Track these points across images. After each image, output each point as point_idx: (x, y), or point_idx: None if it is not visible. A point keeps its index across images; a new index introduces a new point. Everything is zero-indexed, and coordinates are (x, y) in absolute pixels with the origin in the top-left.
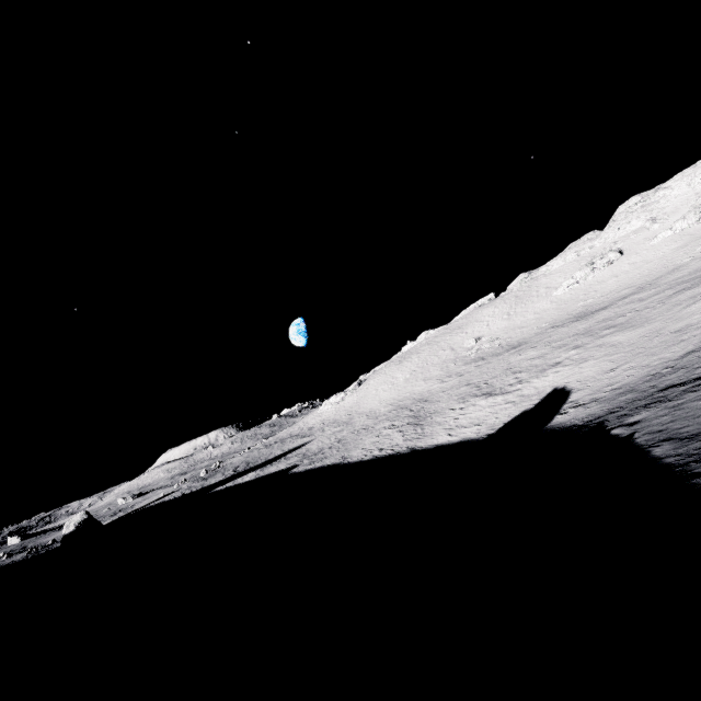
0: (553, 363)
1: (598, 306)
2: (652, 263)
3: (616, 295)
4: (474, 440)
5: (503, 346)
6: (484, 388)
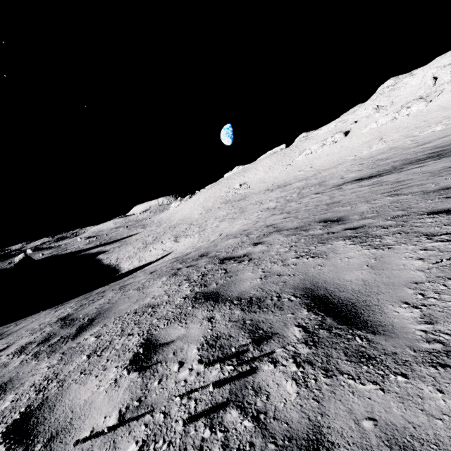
0: (205, 228)
1: (293, 181)
2: (346, 151)
3: (308, 174)
4: (116, 274)
5: (243, 195)
6: (184, 232)
